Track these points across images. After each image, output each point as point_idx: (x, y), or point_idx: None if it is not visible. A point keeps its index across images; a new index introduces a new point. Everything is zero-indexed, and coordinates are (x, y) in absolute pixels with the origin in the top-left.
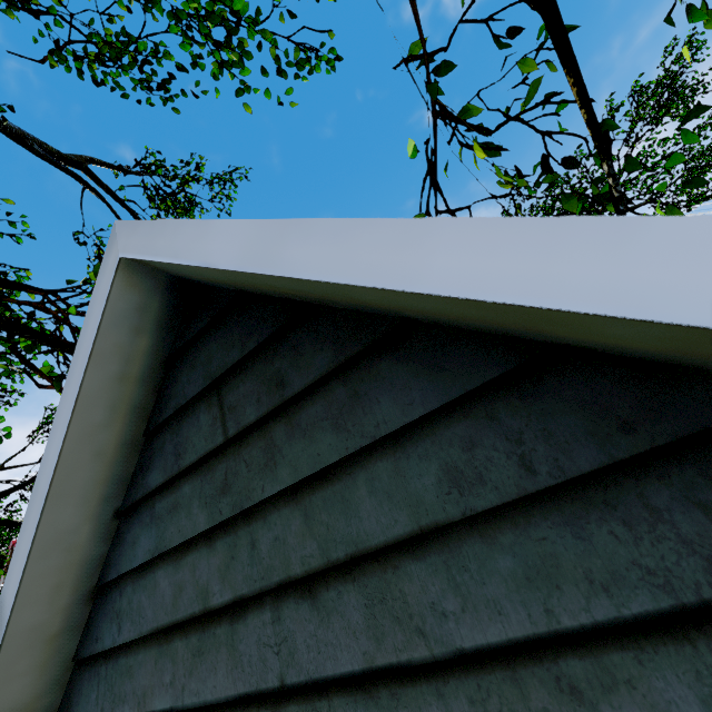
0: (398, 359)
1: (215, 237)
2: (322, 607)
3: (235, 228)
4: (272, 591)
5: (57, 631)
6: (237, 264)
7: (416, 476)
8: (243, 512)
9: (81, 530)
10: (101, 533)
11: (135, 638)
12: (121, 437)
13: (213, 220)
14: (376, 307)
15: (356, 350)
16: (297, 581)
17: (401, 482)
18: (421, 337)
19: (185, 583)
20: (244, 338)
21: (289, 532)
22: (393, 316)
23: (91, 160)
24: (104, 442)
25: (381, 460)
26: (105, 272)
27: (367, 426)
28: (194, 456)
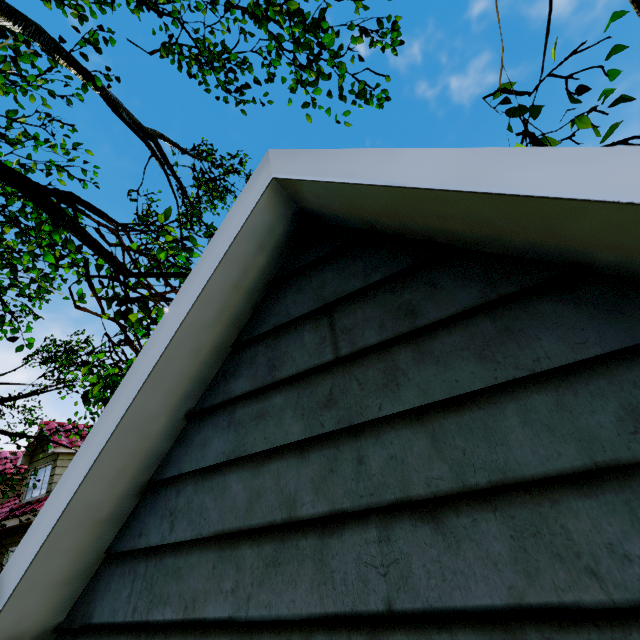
0: (565, 302)
1: (406, 162)
2: (449, 533)
3: (434, 155)
4: (379, 509)
5: (105, 516)
6: (437, 183)
7: (587, 412)
8: (348, 427)
9: (159, 419)
10: (171, 429)
11: (191, 538)
12: (216, 341)
13: (403, 149)
14: (562, 247)
15: (512, 290)
16: (415, 502)
17: (566, 416)
18: (594, 285)
19: (265, 490)
20: (368, 270)
21: (410, 452)
22: (561, 263)
23: (162, 136)
24: (203, 340)
25: (537, 393)
26: (251, 189)
27: (523, 359)
28: (293, 369)
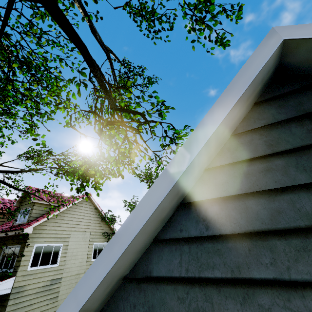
0: None
1: None
2: None
3: None
4: None
5: (162, 217)
6: None
7: None
8: None
9: (198, 167)
10: (197, 175)
11: (226, 233)
12: (229, 130)
13: None
14: None
15: None
16: None
17: None
18: None
19: (283, 209)
20: None
21: None
22: None
23: (111, 51)
24: (227, 127)
25: None
26: (265, 45)
27: None
28: (289, 146)
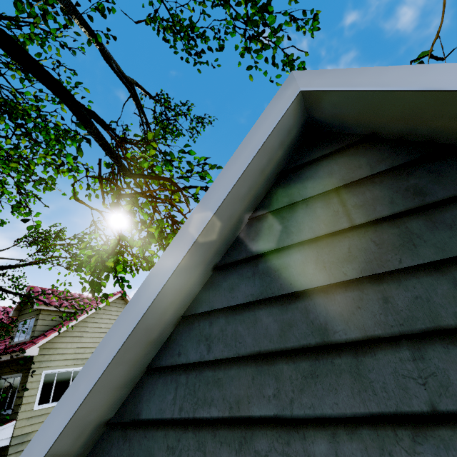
0: None
1: (440, 73)
2: None
3: None
4: (409, 336)
5: (153, 338)
6: None
7: None
8: (369, 276)
9: (198, 268)
10: (203, 276)
11: (229, 356)
12: (242, 213)
13: (435, 64)
14: None
15: None
16: (444, 331)
17: None
18: None
19: (295, 321)
20: (372, 163)
21: (435, 293)
22: None
23: (137, 84)
24: (236, 210)
25: None
26: (280, 98)
27: None
28: (311, 234)
